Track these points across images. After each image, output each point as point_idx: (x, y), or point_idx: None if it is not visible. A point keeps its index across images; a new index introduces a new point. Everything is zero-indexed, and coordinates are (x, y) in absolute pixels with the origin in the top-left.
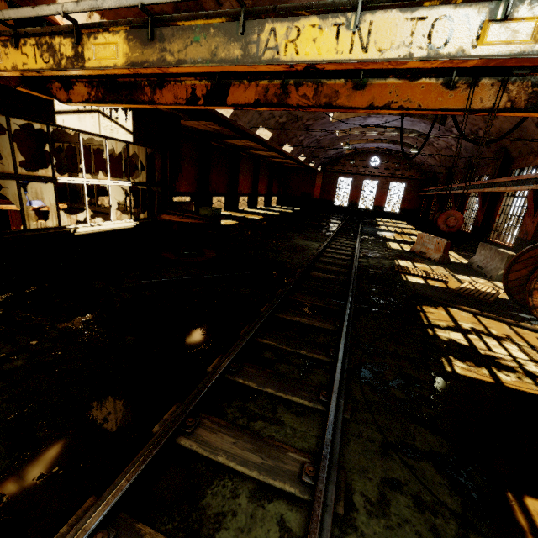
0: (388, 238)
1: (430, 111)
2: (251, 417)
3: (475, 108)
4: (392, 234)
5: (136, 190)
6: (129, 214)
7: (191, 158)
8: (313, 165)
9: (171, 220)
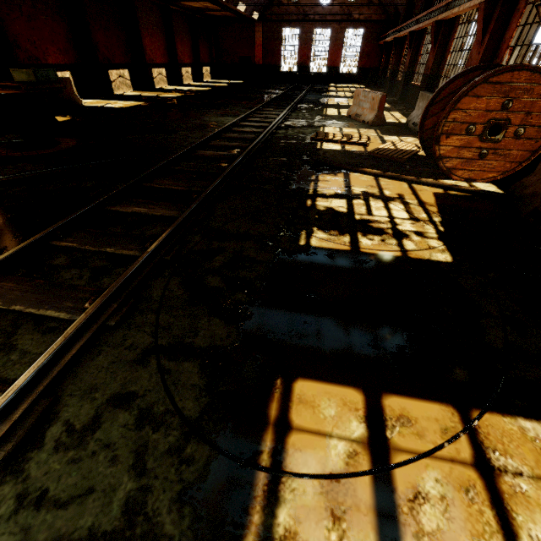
0: (330, 104)
1: None
2: None
3: None
4: (337, 100)
5: None
6: None
7: (47, 4)
8: (244, 9)
9: None
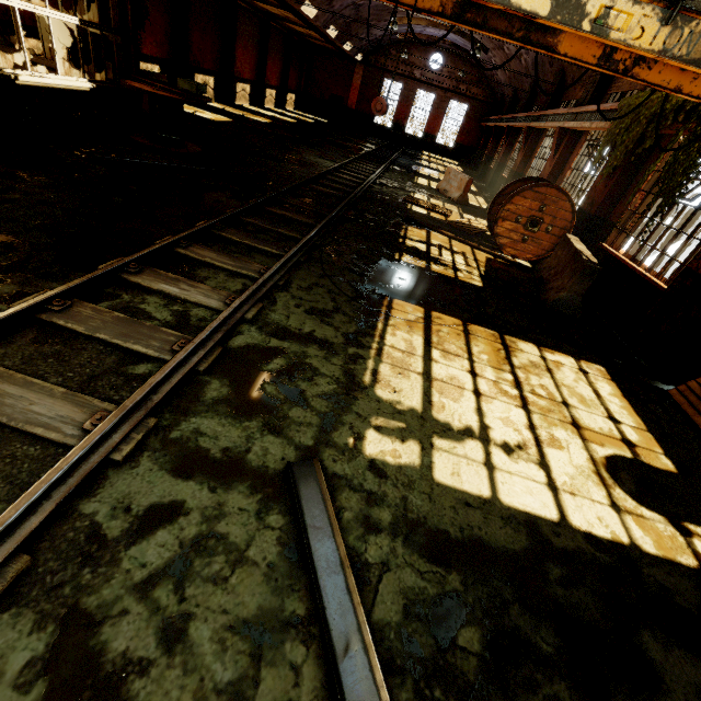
0: (422, 173)
1: (387, 1)
2: (231, 252)
3: (419, 6)
4: (429, 171)
5: (73, 36)
6: (76, 72)
7: None
8: (350, 49)
9: (142, 89)
